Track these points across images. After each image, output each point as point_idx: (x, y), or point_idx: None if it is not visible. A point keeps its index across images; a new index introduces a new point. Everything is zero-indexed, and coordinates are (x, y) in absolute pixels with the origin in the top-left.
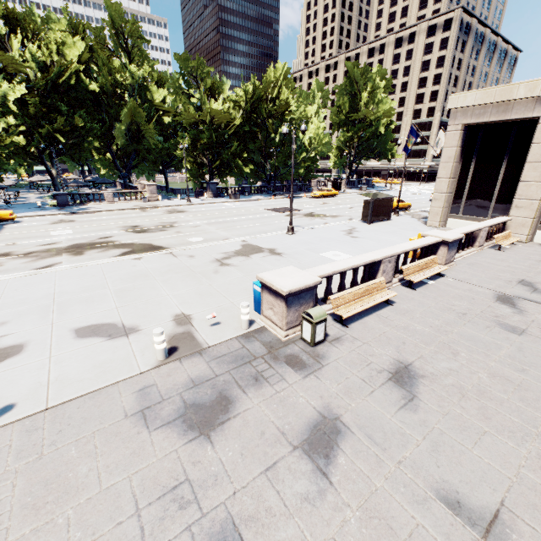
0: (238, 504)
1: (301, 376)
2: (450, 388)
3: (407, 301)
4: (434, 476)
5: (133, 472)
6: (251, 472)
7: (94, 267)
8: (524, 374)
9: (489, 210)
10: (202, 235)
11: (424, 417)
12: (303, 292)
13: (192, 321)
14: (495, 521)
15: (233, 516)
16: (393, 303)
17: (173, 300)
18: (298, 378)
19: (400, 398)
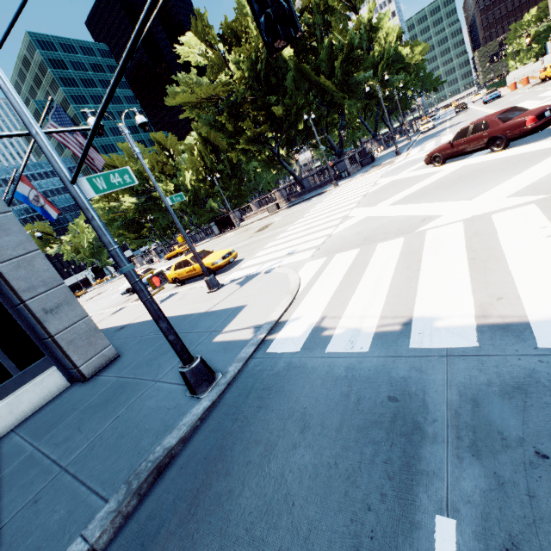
0: None
1: None
2: None
3: None
4: None
5: None
6: None
7: None
8: None
9: None
10: None
11: None
12: None
13: None
14: None
15: None
16: None
17: None
18: None
19: None
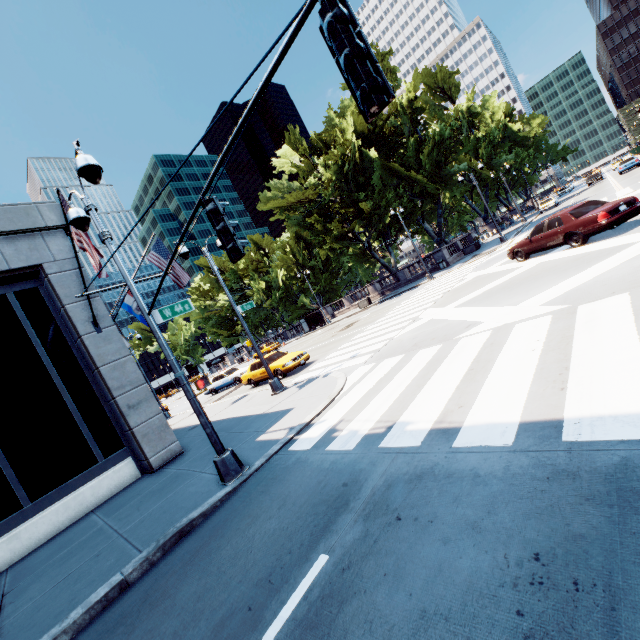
0: None
1: None
2: None
3: None
4: None
5: None
6: None
7: None
8: None
9: None
10: None
11: None
12: None
13: None
14: None
15: None
16: None
17: None
18: None
19: None
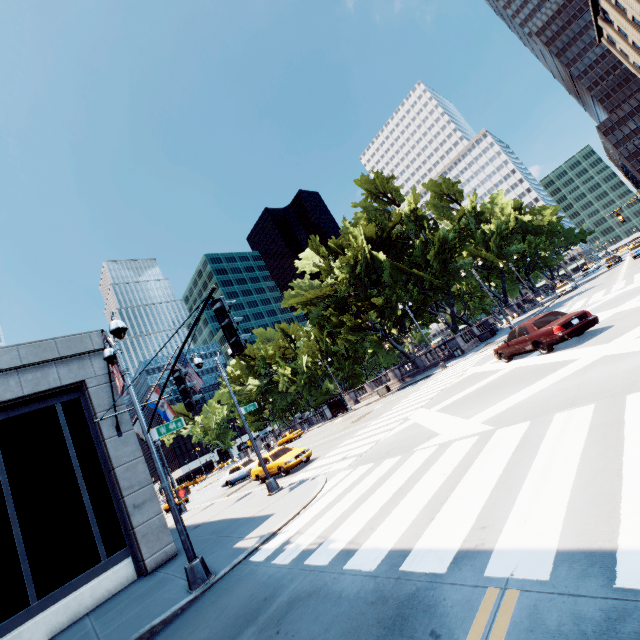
0: None
1: None
2: None
3: None
4: None
5: None
6: None
7: None
8: None
9: None
10: None
11: None
12: None
13: None
14: None
15: None
16: None
17: None
18: None
19: None
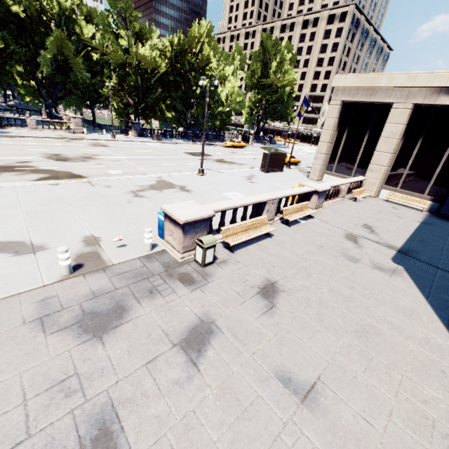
0: (119, 390)
1: (189, 290)
2: (301, 299)
3: (283, 235)
4: (276, 362)
5: (24, 370)
6: (134, 365)
7: (7, 189)
8: (352, 290)
9: (353, 170)
10: (122, 169)
11: (278, 320)
12: (199, 222)
13: (100, 243)
14: (312, 390)
15: (113, 400)
16: (272, 236)
17: (85, 224)
18: (187, 291)
19: (263, 307)
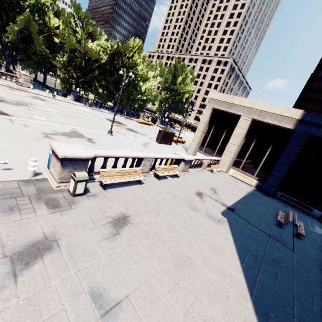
0: None
1: (50, 212)
2: (142, 231)
3: (151, 184)
4: (96, 279)
5: None
6: None
7: None
8: (185, 230)
9: (215, 153)
10: (47, 117)
11: (116, 245)
12: (78, 160)
13: None
14: (116, 306)
15: None
16: (143, 184)
17: None
18: (47, 213)
19: (108, 233)
